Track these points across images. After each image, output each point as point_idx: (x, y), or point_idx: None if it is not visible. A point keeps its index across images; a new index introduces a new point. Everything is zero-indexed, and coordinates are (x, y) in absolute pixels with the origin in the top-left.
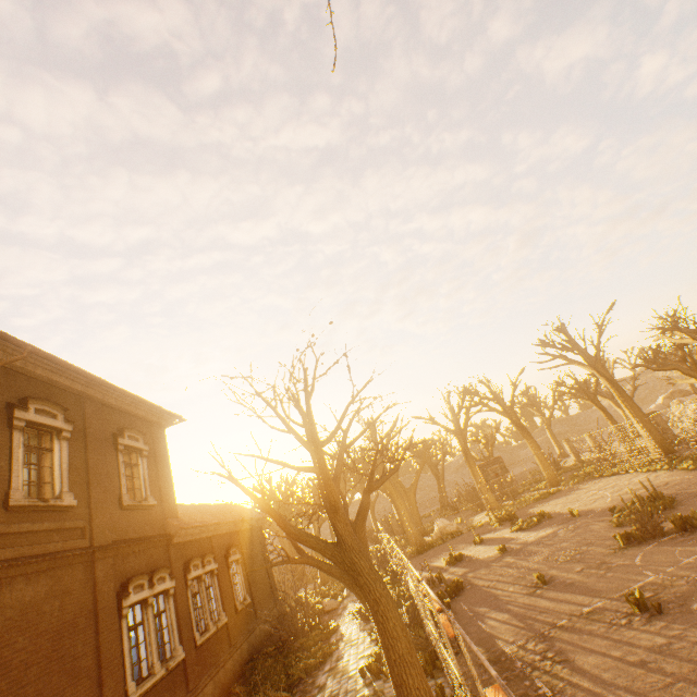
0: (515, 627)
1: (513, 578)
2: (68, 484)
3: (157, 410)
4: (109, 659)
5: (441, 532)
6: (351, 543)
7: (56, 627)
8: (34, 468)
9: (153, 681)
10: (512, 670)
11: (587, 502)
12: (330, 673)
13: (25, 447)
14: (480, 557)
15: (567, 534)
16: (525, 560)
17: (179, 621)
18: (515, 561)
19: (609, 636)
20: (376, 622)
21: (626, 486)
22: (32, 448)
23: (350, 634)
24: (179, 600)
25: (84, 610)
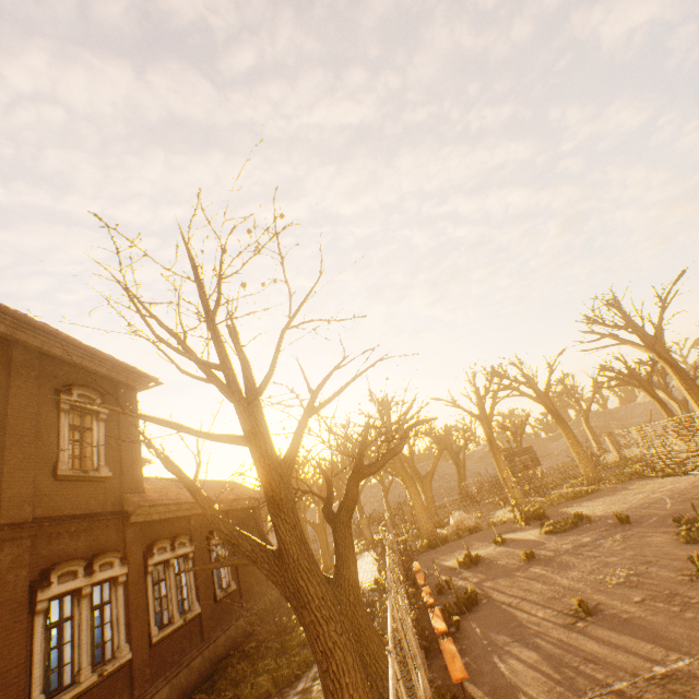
0: (547, 679)
1: (543, 598)
2: None
3: (122, 367)
4: (3, 669)
5: (457, 525)
6: (297, 557)
7: None
8: None
9: (74, 692)
10: None
11: (638, 506)
12: (301, 697)
13: None
14: (501, 561)
15: (615, 545)
16: (559, 574)
17: (129, 614)
18: (546, 574)
19: None
20: (323, 688)
21: (690, 490)
22: None
23: None
24: (131, 589)
25: None
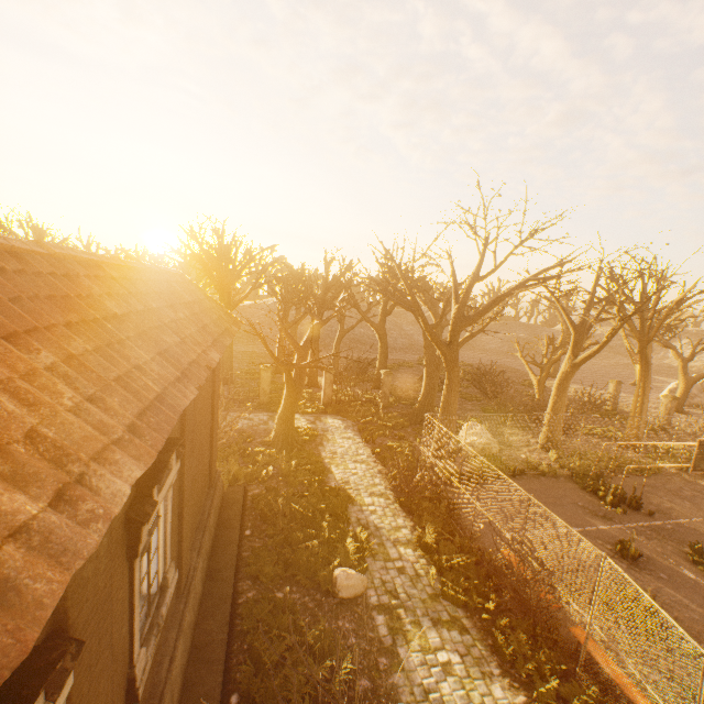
0: None
1: None
2: None
3: None
4: None
5: (483, 449)
6: None
7: None
8: None
9: None
10: None
11: None
12: None
13: None
14: None
15: None
16: None
17: None
18: None
19: None
20: None
21: None
22: None
23: None
24: None
25: None
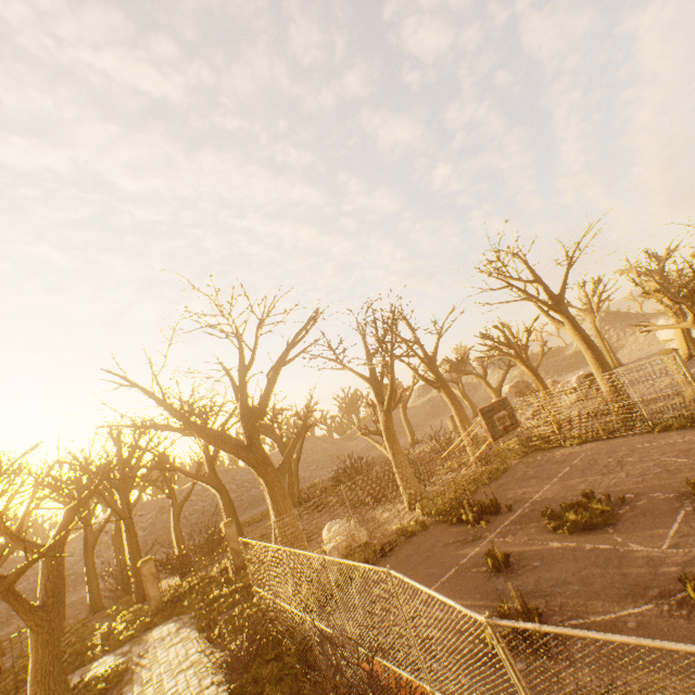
0: None
1: None
2: None
3: None
4: None
5: (348, 545)
6: None
7: None
8: None
9: None
10: None
11: (650, 472)
12: None
13: None
14: (615, 614)
15: None
16: None
17: None
18: None
19: None
20: None
21: (679, 446)
22: None
23: None
24: None
25: None
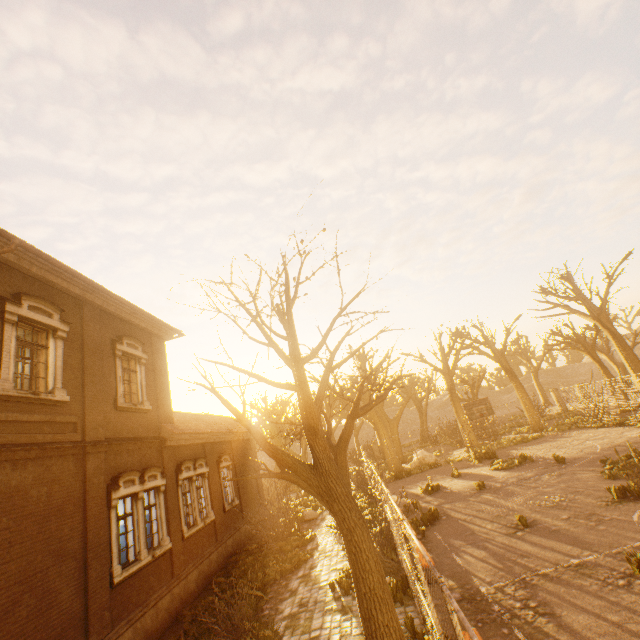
0: (493, 567)
1: (491, 516)
2: (61, 381)
3: (156, 322)
4: (95, 544)
5: (420, 462)
6: (328, 468)
7: (42, 512)
8: (28, 363)
9: (138, 566)
10: (488, 613)
11: (573, 451)
12: (302, 580)
13: (18, 341)
14: (457, 490)
15: (552, 479)
16: (505, 499)
17: (168, 515)
18: (494, 499)
19: (603, 596)
20: (348, 551)
21: (618, 439)
22: (25, 342)
23: (325, 545)
24: (169, 497)
25: (73, 498)
